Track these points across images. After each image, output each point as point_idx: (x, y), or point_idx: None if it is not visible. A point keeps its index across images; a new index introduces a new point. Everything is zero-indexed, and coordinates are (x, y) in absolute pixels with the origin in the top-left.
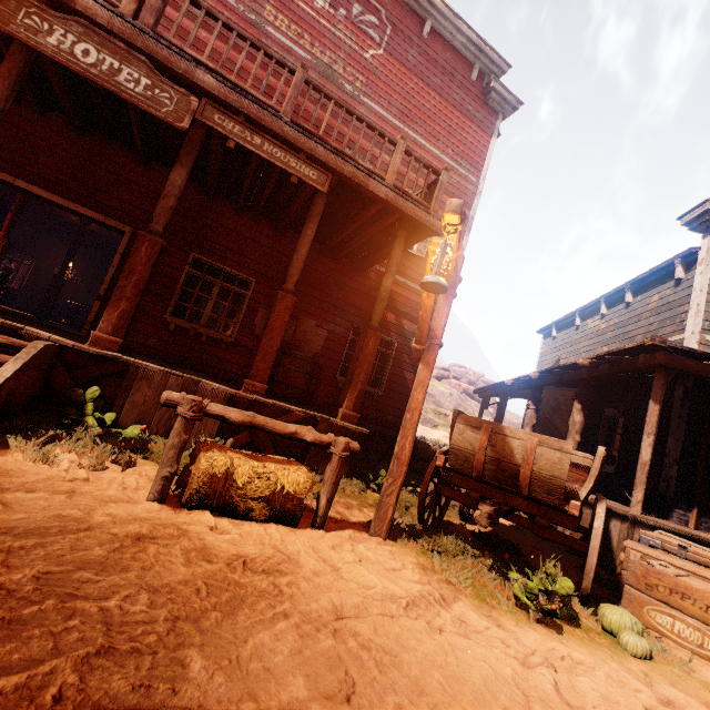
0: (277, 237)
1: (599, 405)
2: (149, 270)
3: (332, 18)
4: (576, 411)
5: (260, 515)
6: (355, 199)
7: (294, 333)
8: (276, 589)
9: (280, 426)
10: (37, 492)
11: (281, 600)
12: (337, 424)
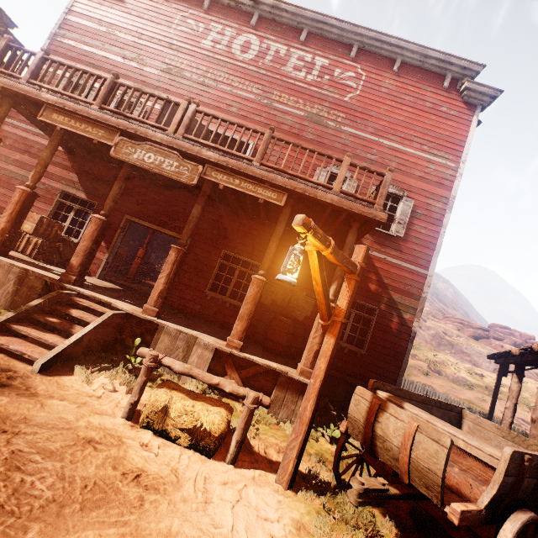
0: None
1: None
2: (175, 267)
3: (319, 84)
4: None
5: (184, 442)
6: (316, 204)
7: (289, 301)
8: (139, 502)
9: (207, 377)
10: (66, 400)
11: (133, 512)
12: (295, 377)
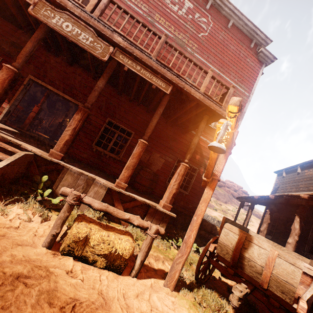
0: (147, 114)
1: (310, 219)
2: (81, 123)
3: (185, 19)
4: (296, 222)
5: (100, 264)
6: (184, 98)
7: (149, 159)
8: None
9: (120, 214)
10: None
11: None
12: (160, 209)
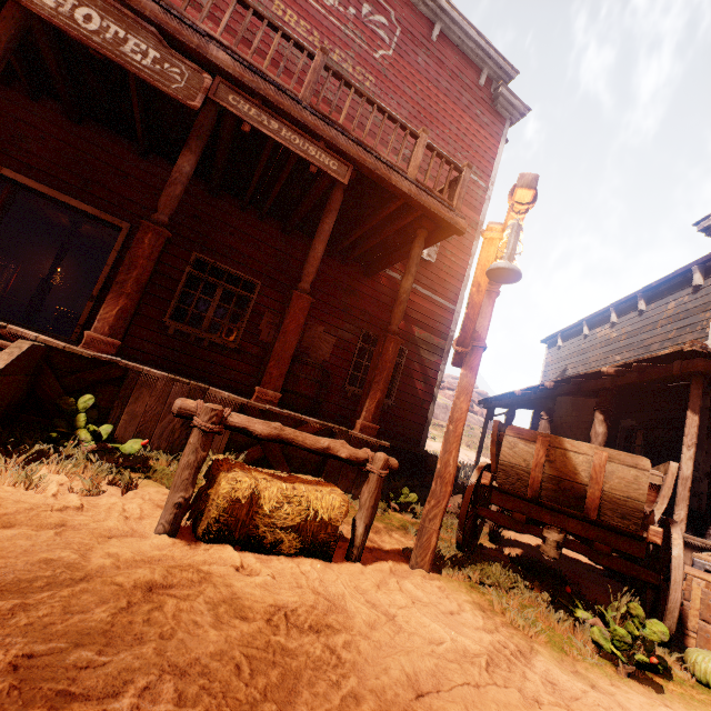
0: (284, 238)
1: (614, 416)
2: (152, 263)
3: (341, 16)
4: (598, 421)
5: (290, 548)
6: (373, 195)
7: (301, 339)
8: (333, 656)
9: (311, 440)
10: (16, 527)
11: (343, 674)
12: (356, 436)
